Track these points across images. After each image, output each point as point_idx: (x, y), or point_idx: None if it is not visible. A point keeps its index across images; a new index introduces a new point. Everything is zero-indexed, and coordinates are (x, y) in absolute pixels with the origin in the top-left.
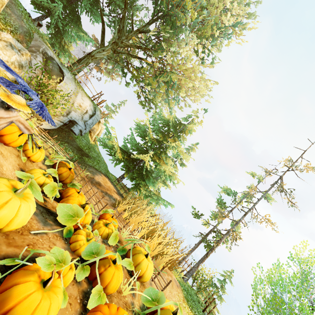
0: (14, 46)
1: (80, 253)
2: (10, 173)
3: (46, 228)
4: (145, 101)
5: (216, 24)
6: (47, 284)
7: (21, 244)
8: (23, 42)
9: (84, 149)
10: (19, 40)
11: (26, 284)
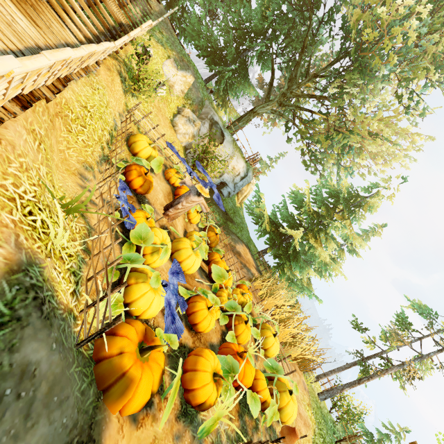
0: (191, 119)
1: (222, 306)
2: (180, 233)
3: (202, 280)
4: (311, 160)
5: (440, 57)
6: (210, 309)
7: (192, 284)
8: (197, 111)
9: (230, 213)
10: (194, 110)
11: (202, 303)
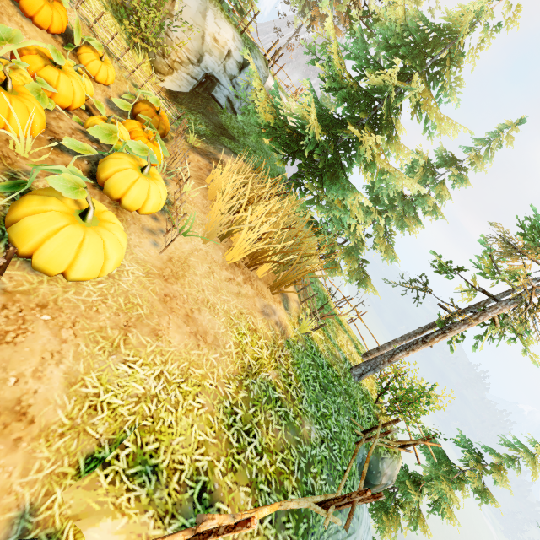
0: None
1: None
2: None
3: None
4: (361, 19)
5: None
6: None
7: None
8: None
9: (232, 131)
10: None
11: None
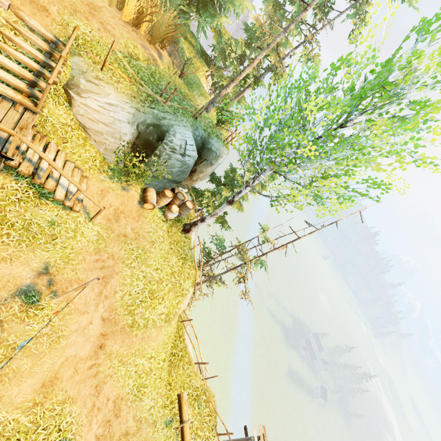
0: None
1: None
2: None
3: None
4: None
5: None
6: None
7: None
8: None
9: None
10: None
11: None
